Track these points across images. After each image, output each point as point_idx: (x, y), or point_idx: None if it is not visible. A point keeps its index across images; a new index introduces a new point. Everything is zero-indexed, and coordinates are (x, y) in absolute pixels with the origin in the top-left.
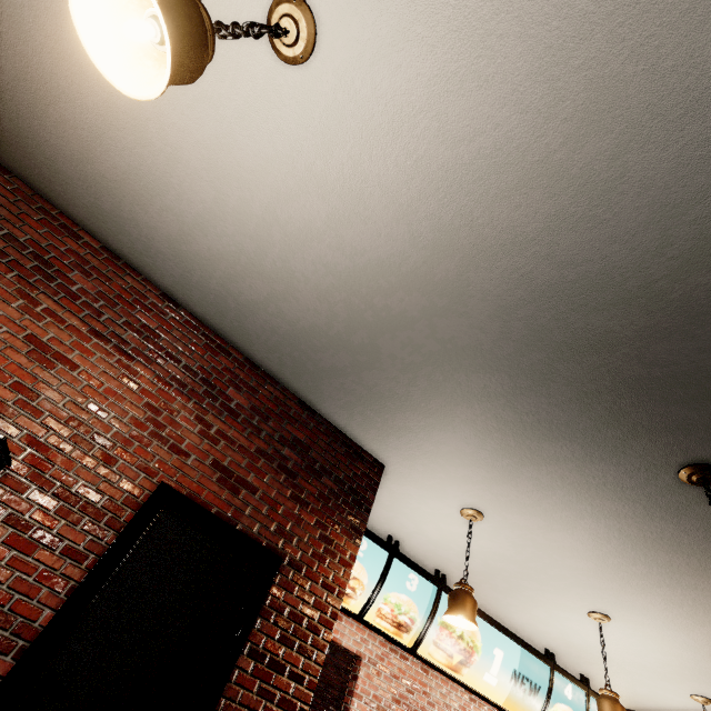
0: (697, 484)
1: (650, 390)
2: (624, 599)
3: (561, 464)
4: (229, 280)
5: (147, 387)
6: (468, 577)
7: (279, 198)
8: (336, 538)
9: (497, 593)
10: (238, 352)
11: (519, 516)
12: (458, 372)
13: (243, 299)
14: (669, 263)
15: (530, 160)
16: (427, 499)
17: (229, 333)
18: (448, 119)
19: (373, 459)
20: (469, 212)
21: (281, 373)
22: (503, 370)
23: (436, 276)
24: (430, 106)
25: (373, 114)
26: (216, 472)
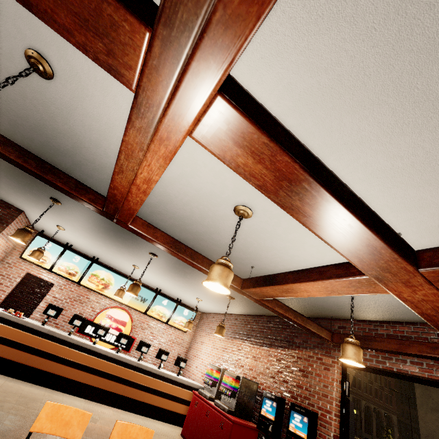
0: (58, 205)
1: (10, 173)
2: (126, 256)
3: (40, 203)
4: None
5: None
6: (102, 257)
7: None
8: None
9: (115, 263)
10: None
11: (66, 226)
12: None
13: None
14: None
15: None
16: (48, 223)
17: None
18: None
19: (17, 208)
20: None
21: None
22: None
23: None
24: None
25: None
26: None
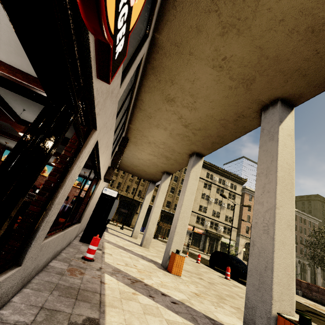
0: None
1: None
2: None
3: None
4: None
5: None
6: None
7: None
8: None
9: None
10: None
11: (6, 140)
12: None
13: None
14: None
15: None
16: (3, 142)
17: None
18: None
19: None
20: None
21: None
22: None
23: None
24: None
25: None
26: None
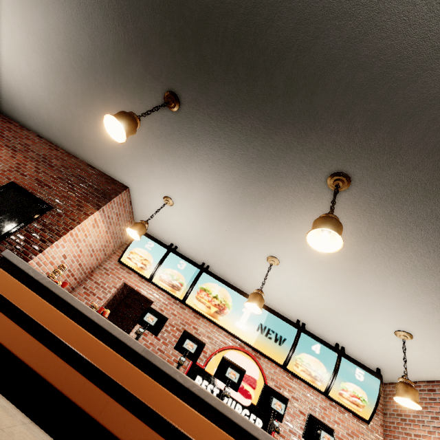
0: (174, 108)
1: (118, 66)
2: (261, 232)
3: (149, 137)
4: (39, 115)
5: (19, 158)
6: (214, 261)
7: (19, 68)
8: (85, 206)
9: (233, 269)
10: (63, 150)
11: (176, 188)
12: (92, 108)
13: (46, 121)
14: (67, 4)
15: (24, 1)
16: (154, 202)
17: (57, 142)
18: (9, 5)
19: (122, 184)
20: (35, 32)
21: (76, 153)
22: (95, 95)
23: (53, 66)
24: (5, 4)
25: (4, 19)
26: (36, 181)
